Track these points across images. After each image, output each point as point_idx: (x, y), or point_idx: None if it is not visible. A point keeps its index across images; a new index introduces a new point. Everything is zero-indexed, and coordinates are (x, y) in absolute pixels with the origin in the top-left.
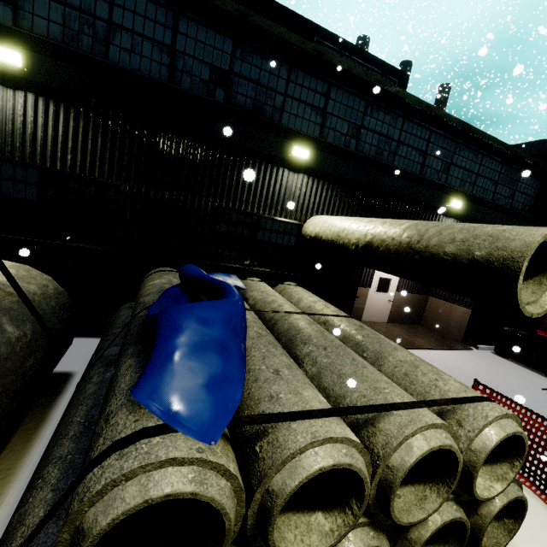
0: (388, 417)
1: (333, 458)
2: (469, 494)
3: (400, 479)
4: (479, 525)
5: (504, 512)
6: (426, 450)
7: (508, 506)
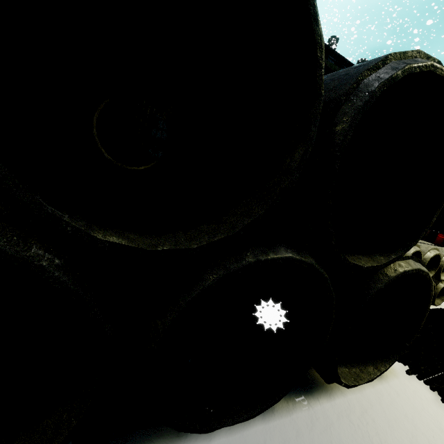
0: (420, 246)
1: (418, 248)
2: (437, 277)
3: (428, 261)
4: (436, 292)
5: (440, 294)
6: (435, 254)
7: (442, 292)
